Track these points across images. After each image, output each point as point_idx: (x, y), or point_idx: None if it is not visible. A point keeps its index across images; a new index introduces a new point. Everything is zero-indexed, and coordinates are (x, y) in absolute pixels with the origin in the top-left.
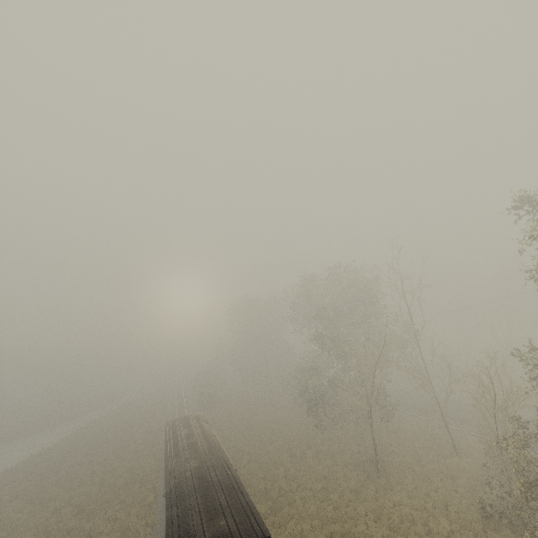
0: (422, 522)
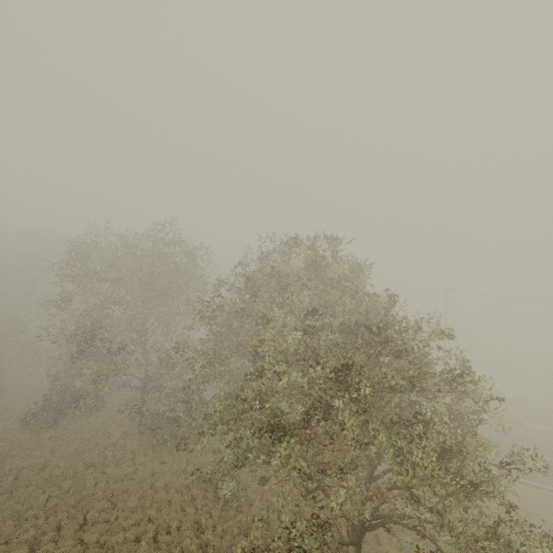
0: (4, 410)
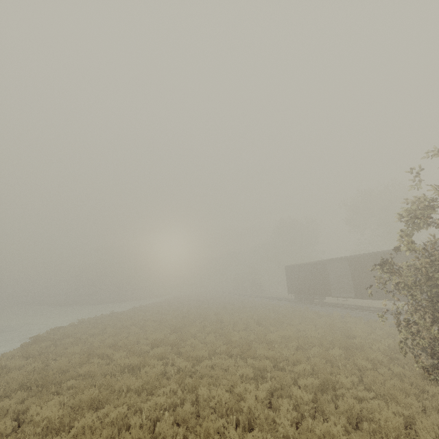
0: None
